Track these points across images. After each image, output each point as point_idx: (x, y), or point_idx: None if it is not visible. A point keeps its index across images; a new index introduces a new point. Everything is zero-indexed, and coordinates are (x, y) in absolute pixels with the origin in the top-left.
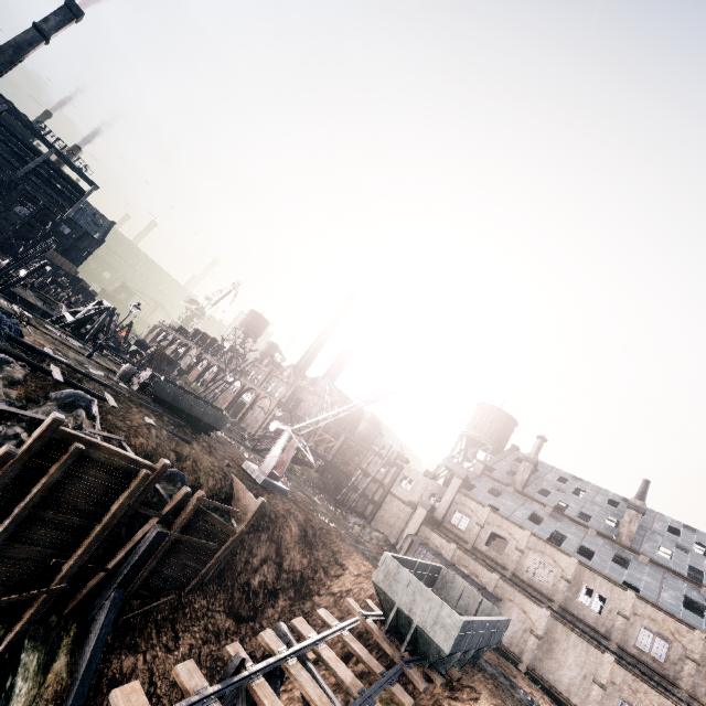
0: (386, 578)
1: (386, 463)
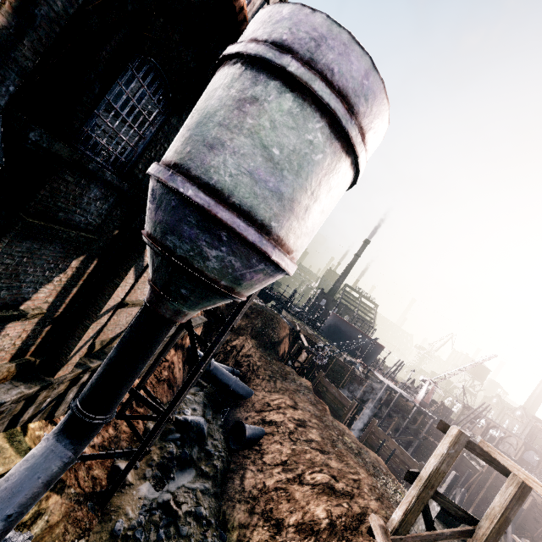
0: None
1: None
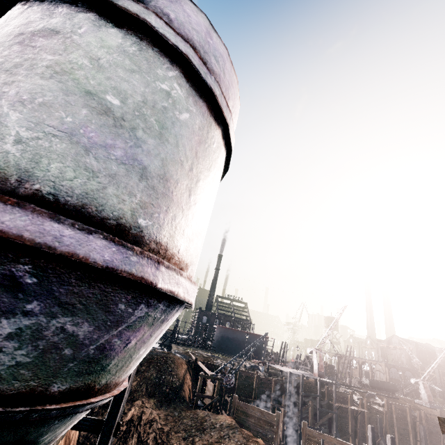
0: None
1: None
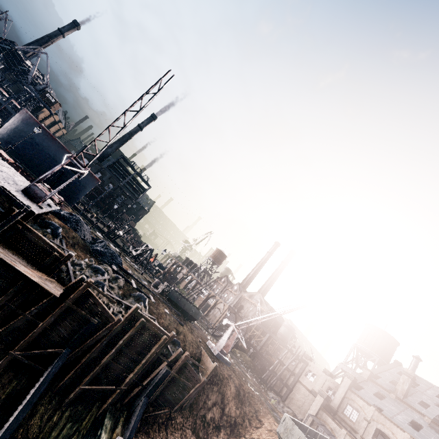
0: (285, 431)
1: (296, 358)
